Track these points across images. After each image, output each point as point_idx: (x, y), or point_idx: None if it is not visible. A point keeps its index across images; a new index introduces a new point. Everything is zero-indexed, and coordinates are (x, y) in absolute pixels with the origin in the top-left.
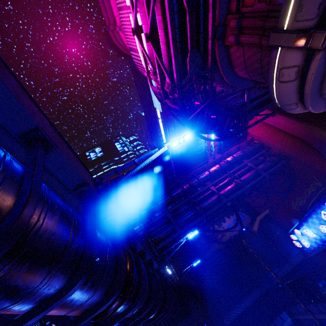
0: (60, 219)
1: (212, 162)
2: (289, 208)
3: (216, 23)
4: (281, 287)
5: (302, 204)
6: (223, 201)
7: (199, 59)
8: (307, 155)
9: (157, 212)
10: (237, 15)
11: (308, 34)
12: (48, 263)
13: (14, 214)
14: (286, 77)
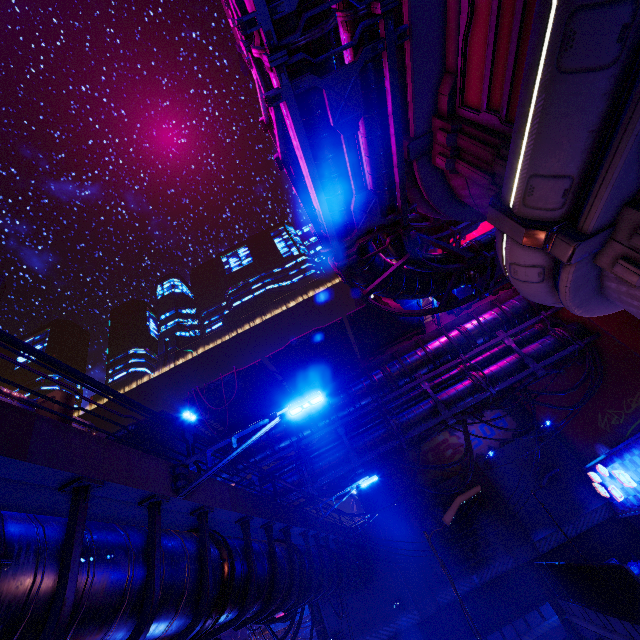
0: (109, 584)
1: (433, 331)
2: (592, 423)
3: (411, 131)
4: (546, 566)
5: (618, 422)
6: (441, 415)
7: (375, 203)
8: (639, 334)
9: (322, 421)
10: (448, 125)
11: (546, 234)
12: (96, 637)
13: (48, 632)
14: (522, 276)
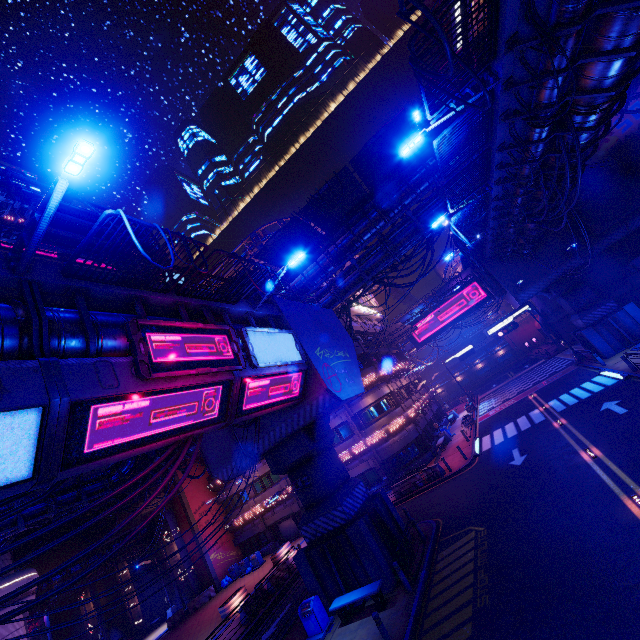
0: None
1: None
2: None
3: None
4: None
5: None
6: None
7: None
8: None
9: None
10: None
11: None
12: None
13: None
14: None
